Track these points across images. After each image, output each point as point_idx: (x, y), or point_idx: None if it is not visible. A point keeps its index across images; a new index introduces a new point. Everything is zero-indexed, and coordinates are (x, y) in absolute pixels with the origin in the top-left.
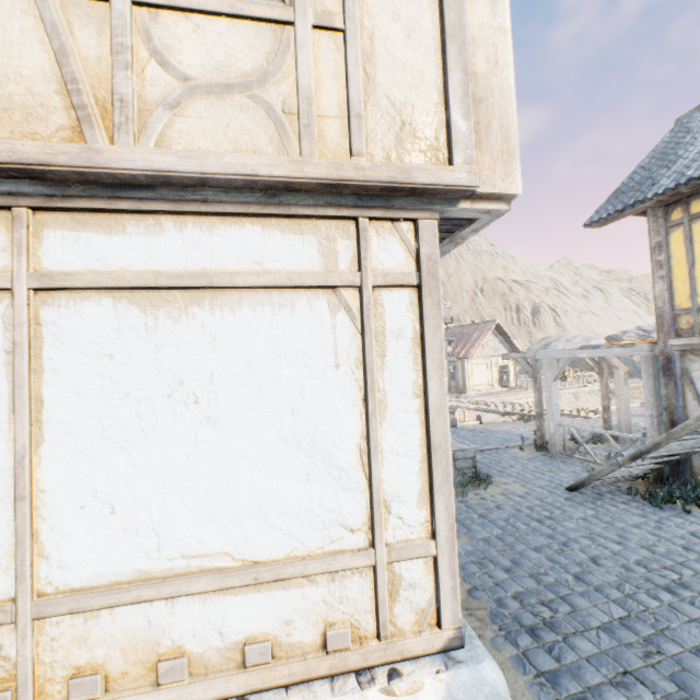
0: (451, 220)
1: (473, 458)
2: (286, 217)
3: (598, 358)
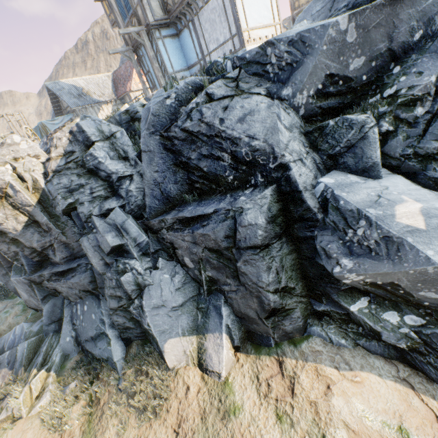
0: None
1: None
2: None
3: None
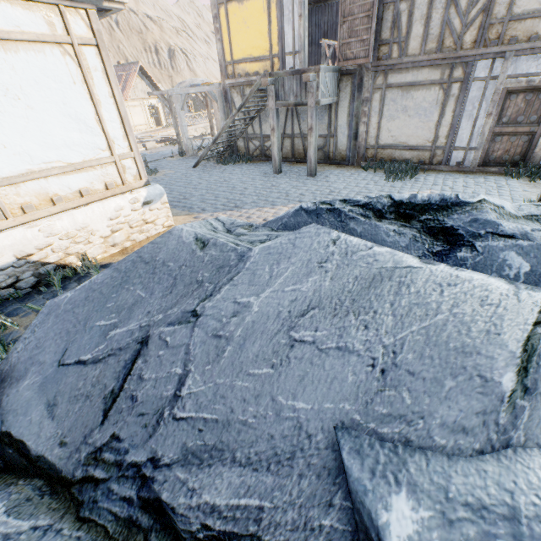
0: (100, 7)
1: (145, 162)
2: (22, 0)
3: (205, 95)
